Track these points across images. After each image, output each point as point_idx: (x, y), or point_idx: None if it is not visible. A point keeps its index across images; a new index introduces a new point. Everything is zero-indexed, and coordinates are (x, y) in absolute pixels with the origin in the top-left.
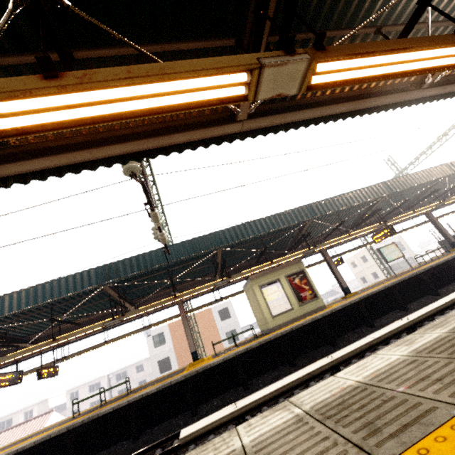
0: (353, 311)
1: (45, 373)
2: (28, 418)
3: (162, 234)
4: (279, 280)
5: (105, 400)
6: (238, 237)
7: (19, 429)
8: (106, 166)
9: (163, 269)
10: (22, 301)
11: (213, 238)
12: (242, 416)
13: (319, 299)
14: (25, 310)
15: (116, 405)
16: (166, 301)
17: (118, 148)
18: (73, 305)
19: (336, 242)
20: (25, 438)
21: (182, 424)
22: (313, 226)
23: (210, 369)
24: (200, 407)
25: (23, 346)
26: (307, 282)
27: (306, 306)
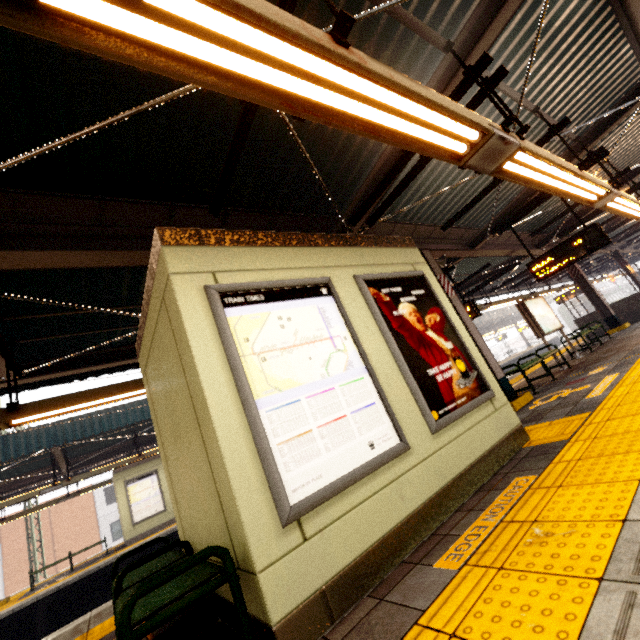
0: None
1: None
2: None
3: None
4: (157, 471)
5: None
6: (85, 430)
7: None
8: None
9: None
10: None
11: (44, 433)
12: None
13: None
14: None
15: None
16: None
17: None
18: None
19: None
20: None
21: None
22: None
23: None
24: None
25: None
26: None
27: None
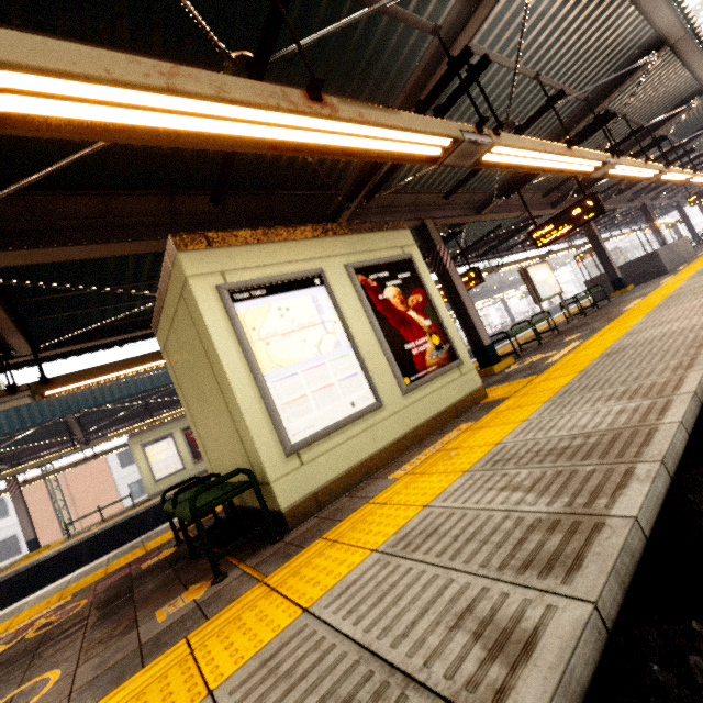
0: None
1: None
2: None
3: None
4: (172, 435)
5: None
6: (97, 398)
7: None
8: None
9: None
10: None
11: (55, 402)
12: None
13: None
14: None
15: None
16: None
17: None
18: None
19: None
20: None
21: None
22: None
23: (39, 565)
24: None
25: None
26: None
27: (203, 463)
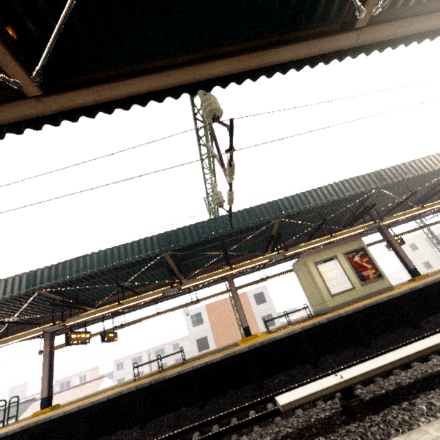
0: (436, 291)
1: (107, 337)
2: (82, 381)
3: (231, 194)
4: (337, 257)
5: (162, 367)
6: (298, 206)
7: (78, 390)
8: (205, 90)
9: (217, 241)
10: (94, 264)
11: (272, 207)
12: (349, 389)
13: (385, 279)
14: (97, 272)
15: (181, 370)
16: (222, 272)
17: (220, 66)
18: (134, 273)
19: (407, 215)
20: (92, 394)
21: (248, 396)
22: (375, 199)
23: (274, 342)
24: (264, 381)
25: (90, 310)
26: (369, 260)
27: (369, 285)
